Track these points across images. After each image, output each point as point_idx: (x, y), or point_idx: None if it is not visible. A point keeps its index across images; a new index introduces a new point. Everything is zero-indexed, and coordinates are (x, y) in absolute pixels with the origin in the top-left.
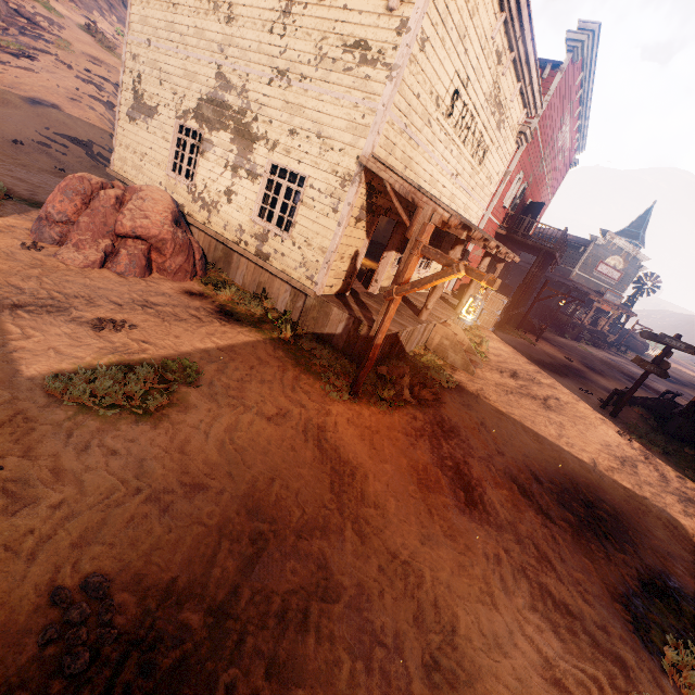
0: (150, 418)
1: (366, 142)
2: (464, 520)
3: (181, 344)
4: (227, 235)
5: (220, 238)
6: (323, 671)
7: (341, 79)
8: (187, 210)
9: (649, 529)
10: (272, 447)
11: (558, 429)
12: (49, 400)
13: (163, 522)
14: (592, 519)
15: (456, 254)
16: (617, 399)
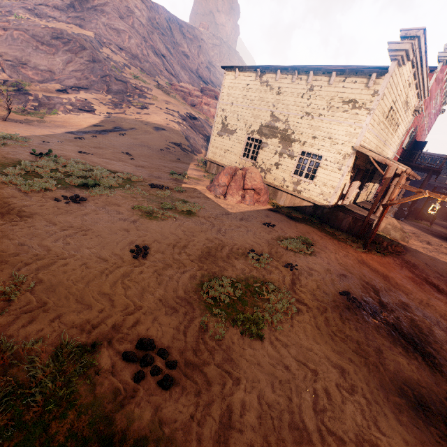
0: (312, 255)
1: (357, 140)
2: (440, 296)
3: (293, 231)
4: (275, 183)
5: (272, 185)
6: (420, 320)
7: (341, 115)
8: None
9: None
10: (354, 266)
11: None
12: (283, 248)
13: (346, 282)
14: None
15: (395, 182)
16: None
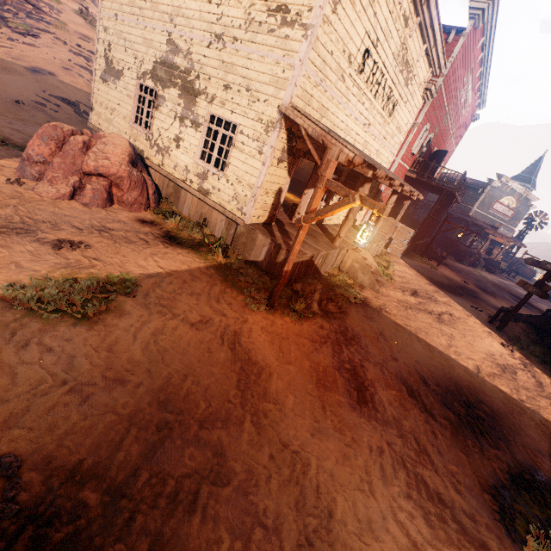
0: (87, 322)
1: (285, 93)
2: (354, 416)
3: (127, 262)
4: (176, 174)
5: (171, 177)
6: (202, 549)
7: (266, 40)
8: (146, 154)
9: (523, 428)
10: (190, 349)
11: (449, 340)
12: (2, 304)
13: (81, 411)
14: (471, 418)
15: (365, 191)
16: (503, 315)
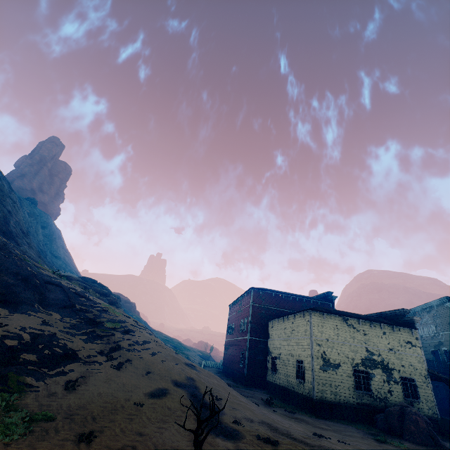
0: None
1: (425, 365)
2: None
3: None
4: None
5: None
6: None
7: (409, 350)
8: (372, 405)
9: None
10: None
11: None
12: None
13: None
14: None
15: None
16: None
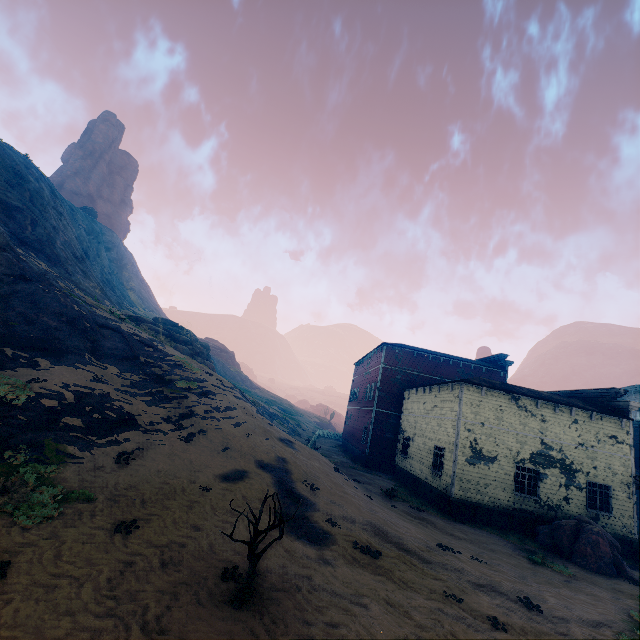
0: None
1: (631, 470)
2: None
3: None
4: None
5: None
6: None
7: (610, 448)
8: (536, 513)
9: None
10: None
11: None
12: None
13: None
14: None
15: None
16: None
